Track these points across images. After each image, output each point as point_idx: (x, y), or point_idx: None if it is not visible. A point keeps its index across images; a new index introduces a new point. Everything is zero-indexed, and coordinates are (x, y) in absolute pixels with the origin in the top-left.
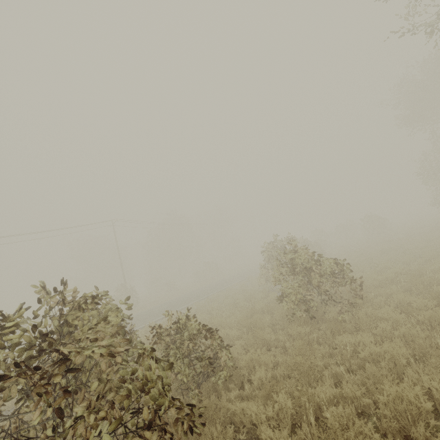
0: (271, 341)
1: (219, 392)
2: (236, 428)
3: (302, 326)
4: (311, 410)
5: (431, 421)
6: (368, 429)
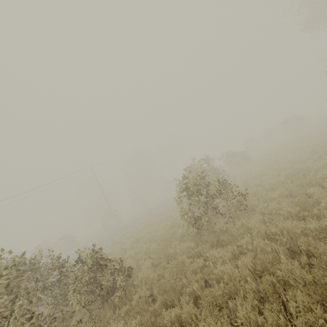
0: (173, 253)
1: (120, 305)
2: None
3: (192, 241)
4: None
5: None
6: None
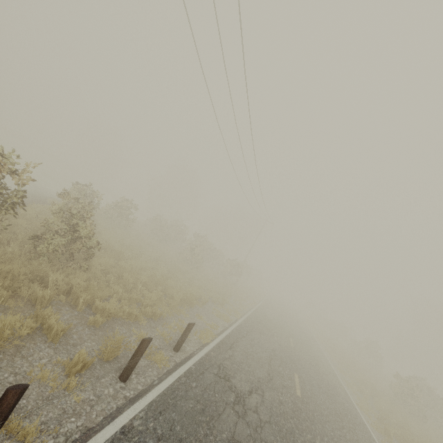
0: None
1: None
2: None
3: None
4: None
5: None
6: None
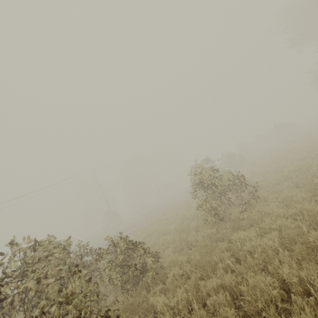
0: (193, 241)
1: (151, 287)
2: (156, 314)
3: (212, 228)
4: (194, 301)
5: (278, 303)
6: (232, 313)
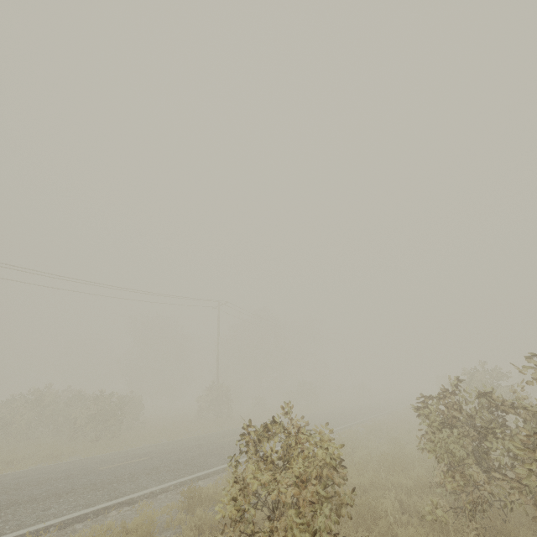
0: None
1: None
2: None
3: None
4: None
5: None
6: None
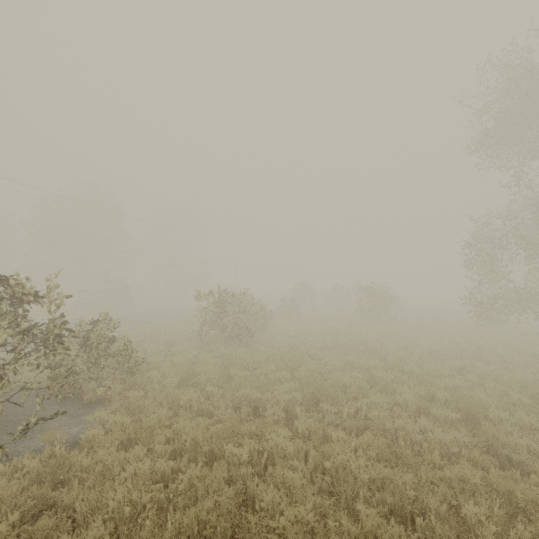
0: None
1: None
2: None
3: None
4: None
5: None
6: None
